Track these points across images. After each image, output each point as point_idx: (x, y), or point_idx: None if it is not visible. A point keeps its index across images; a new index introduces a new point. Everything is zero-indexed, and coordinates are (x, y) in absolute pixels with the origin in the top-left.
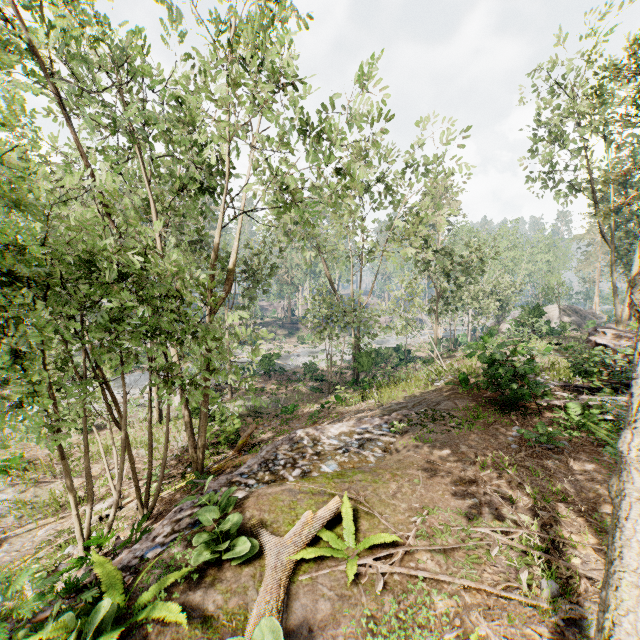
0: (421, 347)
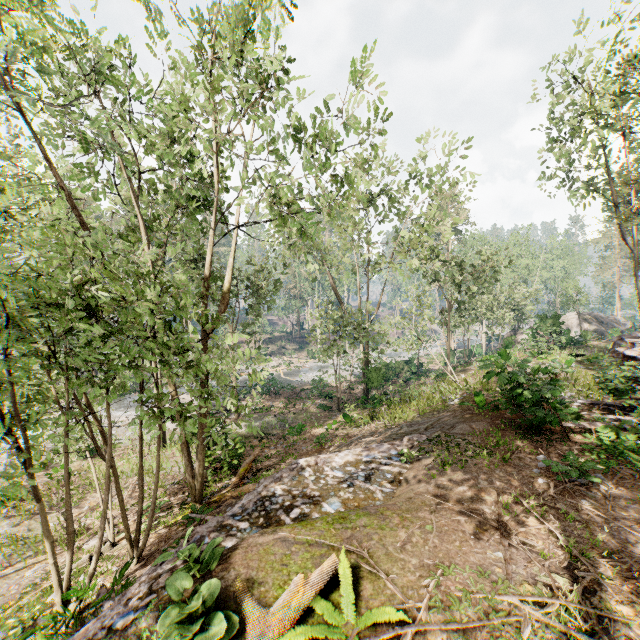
0: (434, 359)
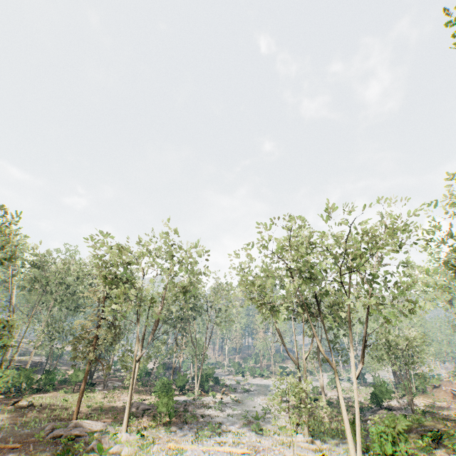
0: None
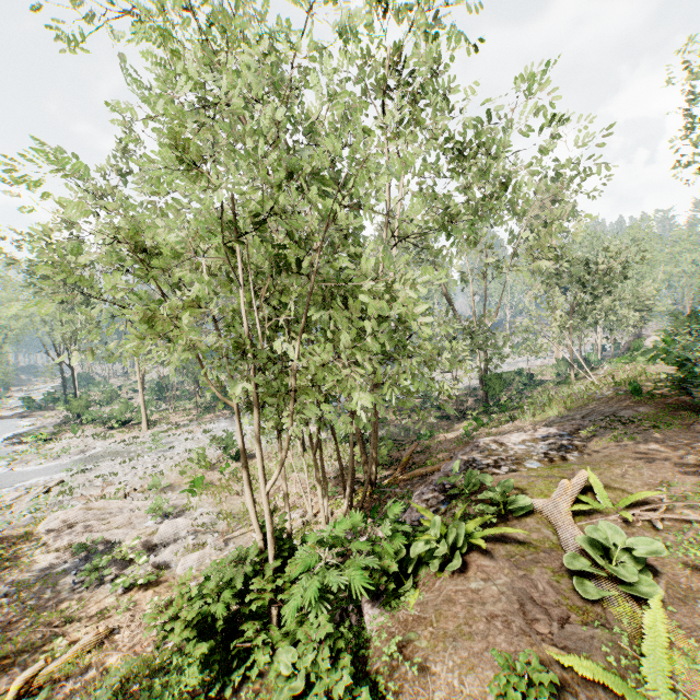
0: (541, 371)
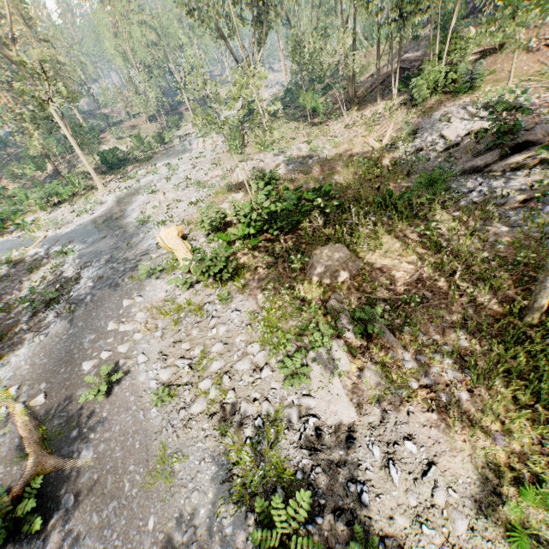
0: None
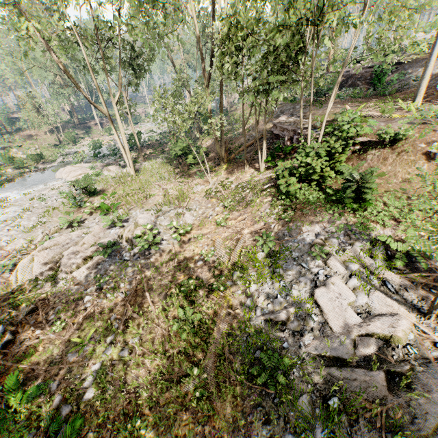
0: None
